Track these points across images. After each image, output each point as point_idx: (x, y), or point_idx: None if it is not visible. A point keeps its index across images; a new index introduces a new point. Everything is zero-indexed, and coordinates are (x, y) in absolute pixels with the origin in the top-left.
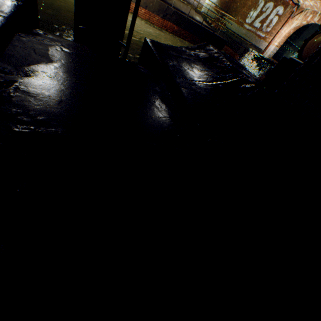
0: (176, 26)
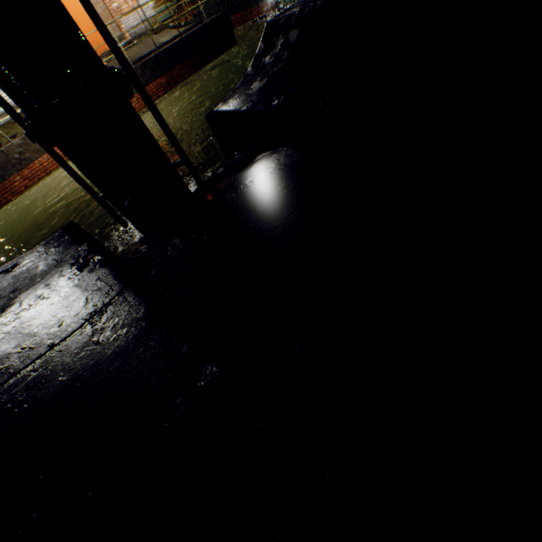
0: (161, 78)
